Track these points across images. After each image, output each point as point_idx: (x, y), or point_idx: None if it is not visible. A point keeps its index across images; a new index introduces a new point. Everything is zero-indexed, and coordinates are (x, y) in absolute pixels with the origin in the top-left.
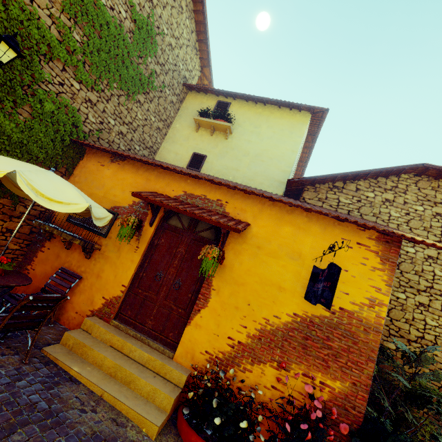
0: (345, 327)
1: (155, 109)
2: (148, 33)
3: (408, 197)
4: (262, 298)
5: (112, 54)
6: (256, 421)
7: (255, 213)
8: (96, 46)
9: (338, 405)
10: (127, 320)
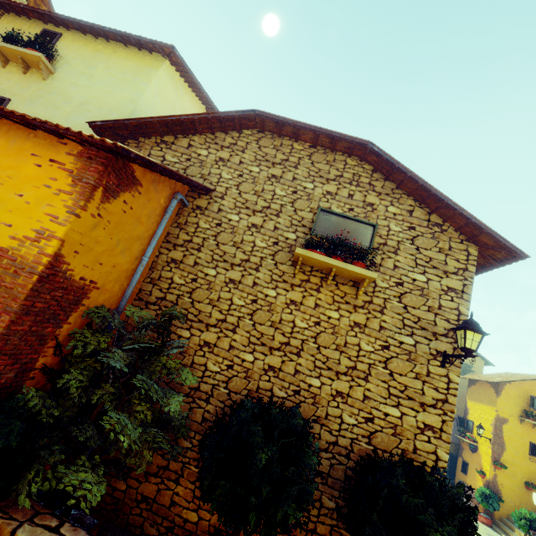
0: None
1: None
2: None
3: (246, 156)
4: None
5: None
6: None
7: None
8: None
9: None
10: None
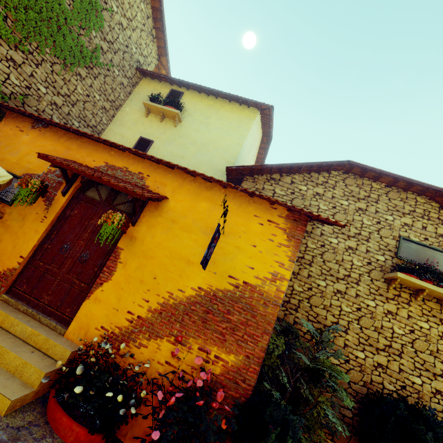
0: (246, 301)
1: (100, 87)
2: (93, 5)
3: (336, 192)
4: (169, 272)
5: (45, 16)
6: (140, 398)
7: (175, 188)
8: (22, 2)
9: (230, 378)
10: (21, 294)
